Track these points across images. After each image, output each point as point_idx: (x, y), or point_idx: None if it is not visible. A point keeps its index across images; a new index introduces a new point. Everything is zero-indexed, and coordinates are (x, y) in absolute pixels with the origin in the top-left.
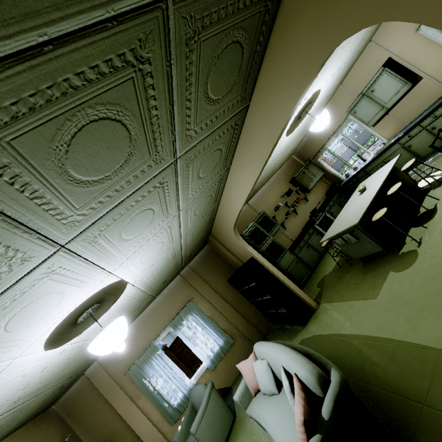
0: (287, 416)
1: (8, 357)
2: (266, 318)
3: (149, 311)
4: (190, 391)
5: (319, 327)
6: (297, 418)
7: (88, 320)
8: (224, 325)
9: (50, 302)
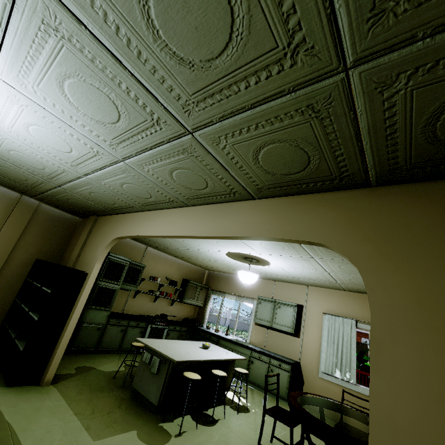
0: None
1: None
2: None
3: None
4: None
5: (15, 403)
6: None
7: None
8: None
9: None
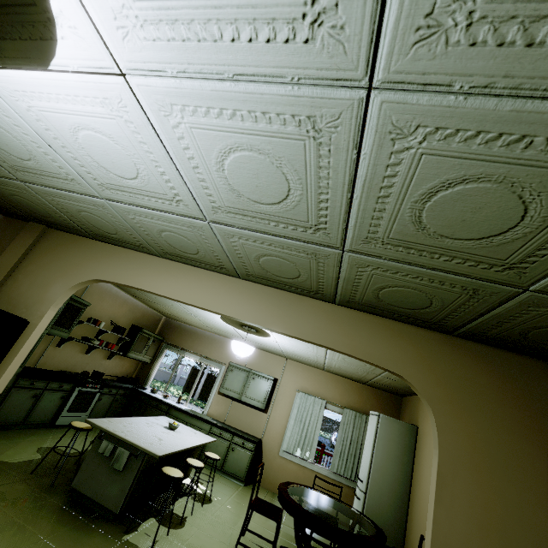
0: None
1: None
2: None
3: None
4: None
5: None
6: None
7: None
8: None
9: None
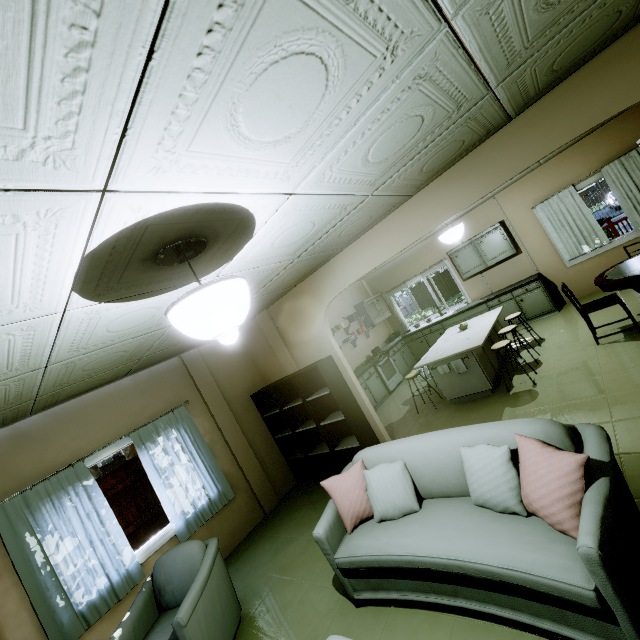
0: (463, 522)
1: (126, 162)
2: (289, 472)
3: (98, 398)
4: (163, 557)
5: None
6: (561, 466)
7: (144, 278)
8: (225, 465)
9: (293, 117)
